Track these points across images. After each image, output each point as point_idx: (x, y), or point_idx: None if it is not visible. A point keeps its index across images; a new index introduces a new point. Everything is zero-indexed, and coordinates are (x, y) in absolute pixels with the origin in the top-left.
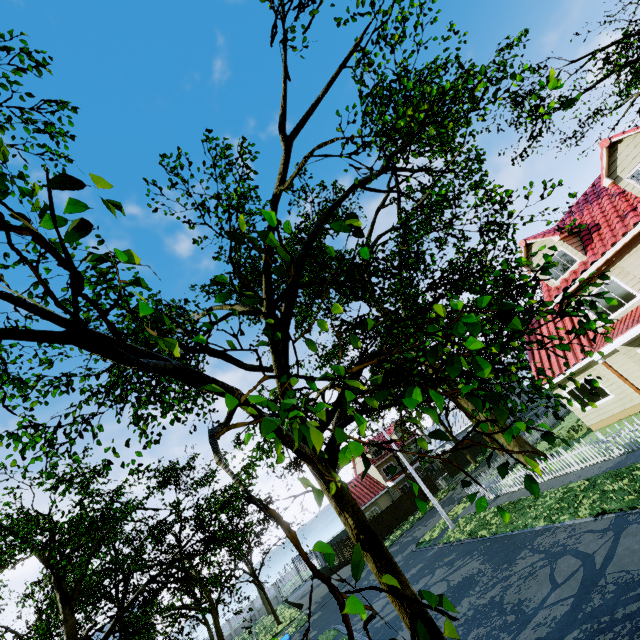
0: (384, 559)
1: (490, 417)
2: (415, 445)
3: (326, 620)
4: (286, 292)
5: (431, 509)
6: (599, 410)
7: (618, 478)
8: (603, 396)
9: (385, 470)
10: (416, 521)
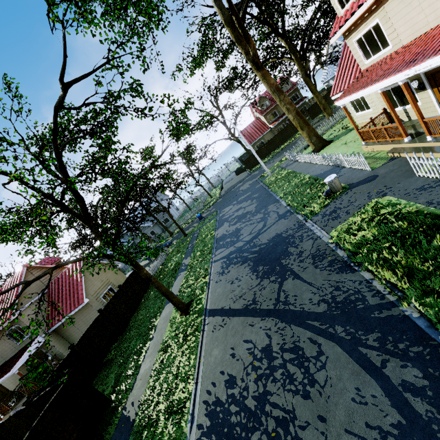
0: (135, 267)
1: (296, 118)
2: (295, 94)
3: (219, 205)
4: (63, 193)
5: (285, 147)
6: (363, 116)
7: (311, 186)
8: (367, 108)
9: (270, 117)
10: (275, 155)
